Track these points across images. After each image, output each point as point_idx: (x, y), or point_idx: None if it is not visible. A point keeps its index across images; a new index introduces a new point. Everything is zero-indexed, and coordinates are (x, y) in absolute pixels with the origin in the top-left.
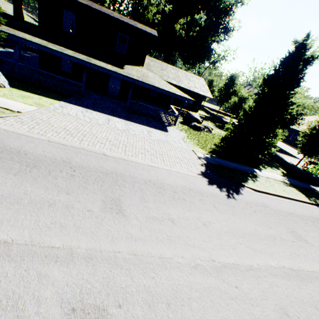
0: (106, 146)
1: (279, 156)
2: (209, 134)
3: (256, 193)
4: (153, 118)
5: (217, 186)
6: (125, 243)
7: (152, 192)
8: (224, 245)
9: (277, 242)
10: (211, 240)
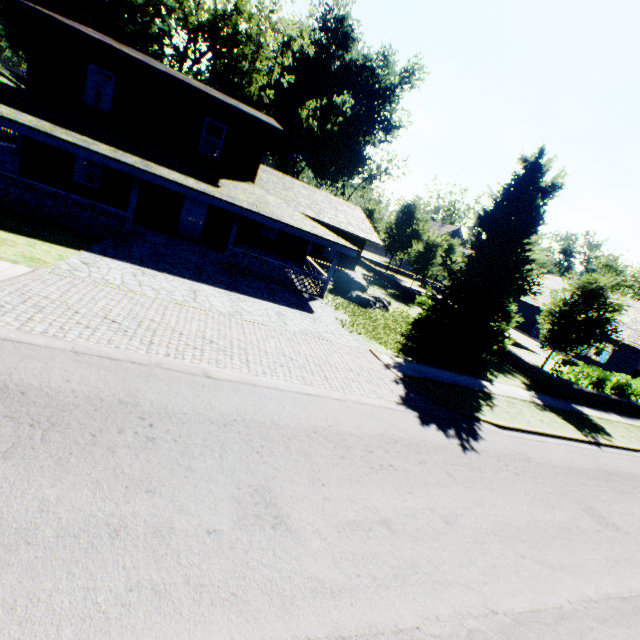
0: (206, 354)
1: (512, 352)
2: (384, 313)
3: (502, 432)
4: (279, 285)
5: (438, 426)
6: (316, 611)
7: (328, 458)
8: (499, 568)
9: (576, 538)
10: (473, 561)
